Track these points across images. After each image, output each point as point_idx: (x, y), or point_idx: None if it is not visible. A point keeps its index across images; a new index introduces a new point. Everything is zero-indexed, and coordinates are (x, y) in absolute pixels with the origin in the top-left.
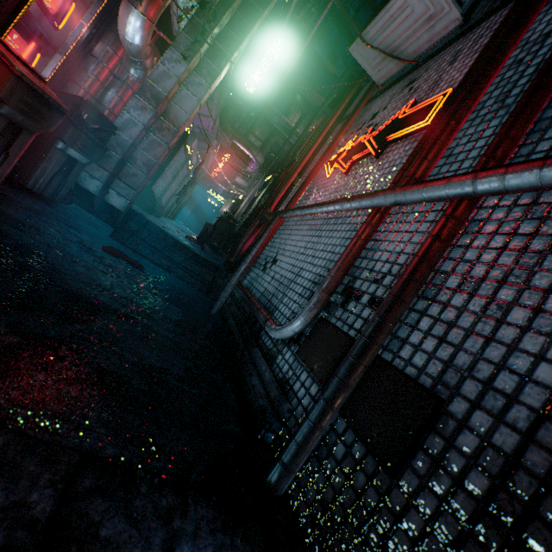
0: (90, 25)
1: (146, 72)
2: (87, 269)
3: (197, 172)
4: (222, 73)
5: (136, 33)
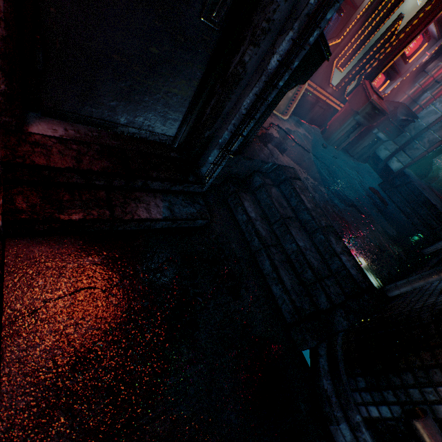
0: (431, 53)
1: None
2: (356, 192)
3: None
4: None
5: None
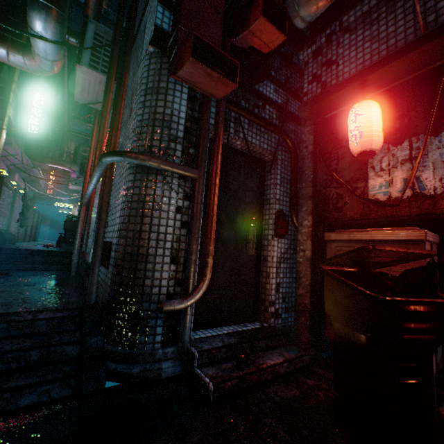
0: None
1: None
2: None
3: (25, 199)
4: (3, 134)
5: None
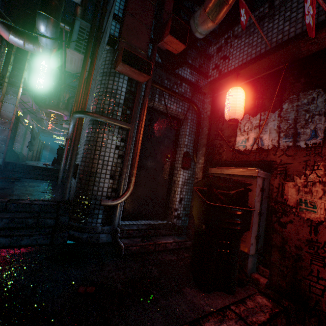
0: None
1: None
2: None
3: (33, 133)
4: (20, 90)
5: None
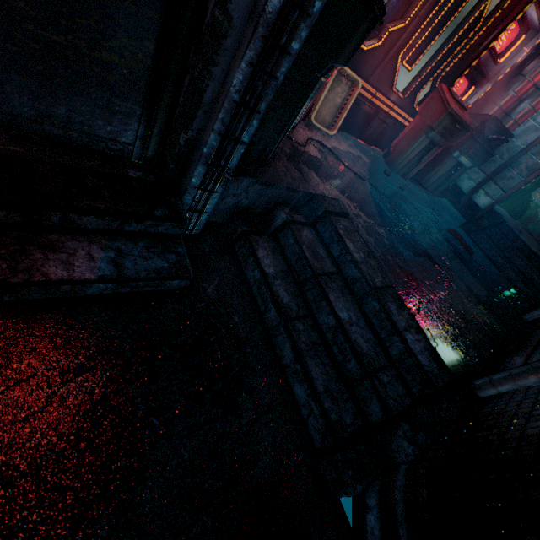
0: (530, 49)
1: None
2: (430, 236)
3: None
4: None
5: None
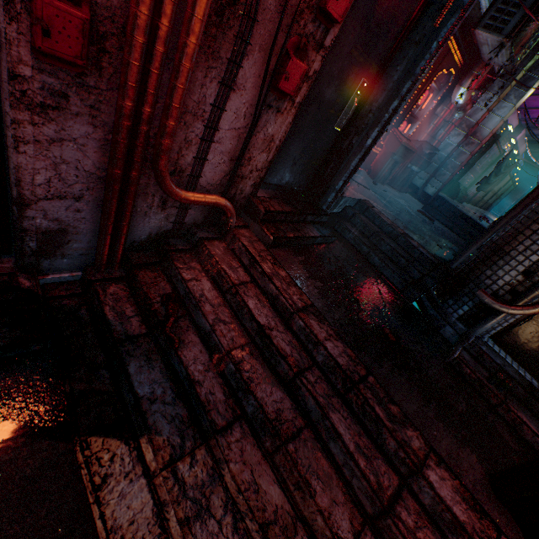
0: (436, 101)
1: (464, 113)
2: (409, 214)
3: (500, 164)
4: (528, 92)
5: (460, 98)
